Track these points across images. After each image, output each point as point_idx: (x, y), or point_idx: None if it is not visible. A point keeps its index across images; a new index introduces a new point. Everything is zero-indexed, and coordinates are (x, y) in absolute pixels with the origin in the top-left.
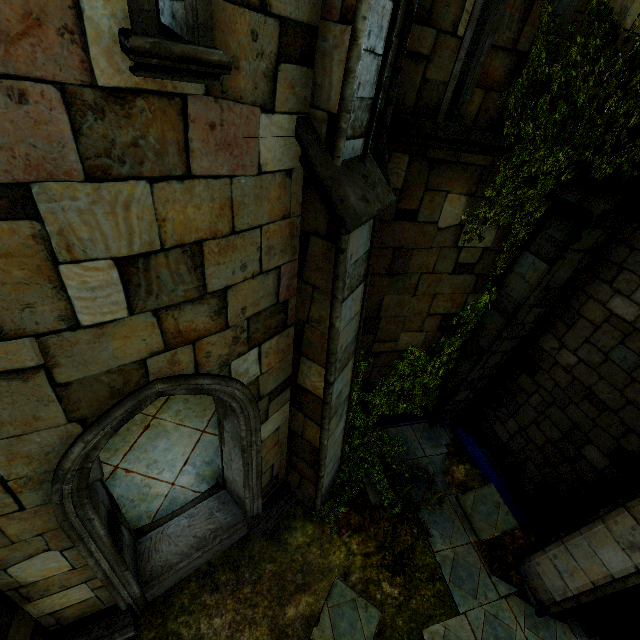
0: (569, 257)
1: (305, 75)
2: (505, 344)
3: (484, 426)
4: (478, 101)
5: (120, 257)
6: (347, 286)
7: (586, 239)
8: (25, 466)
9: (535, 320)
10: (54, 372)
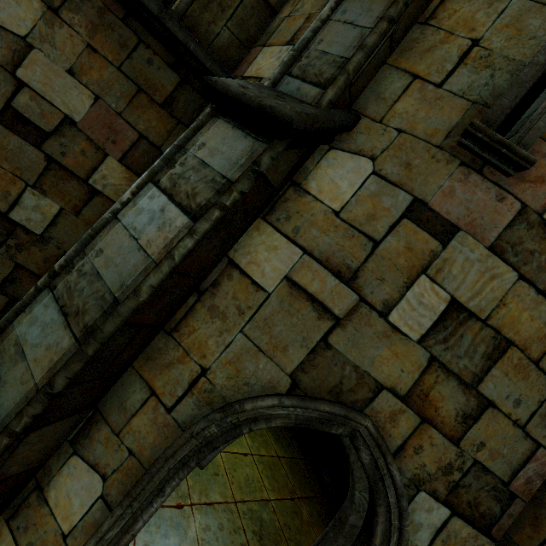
0: None
1: None
2: None
3: None
4: None
5: (456, 300)
6: None
7: None
8: (226, 377)
9: None
10: (336, 330)
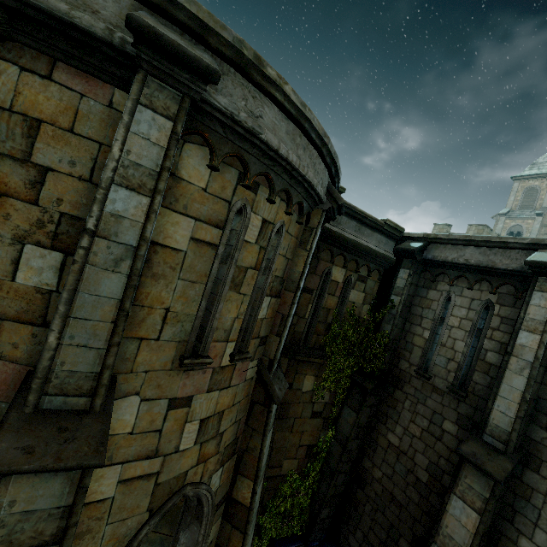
0: (364, 409)
1: (263, 347)
2: (345, 466)
3: (342, 541)
4: (315, 338)
5: (202, 419)
6: (269, 428)
7: (369, 400)
8: (112, 546)
9: (357, 448)
10: (159, 476)
